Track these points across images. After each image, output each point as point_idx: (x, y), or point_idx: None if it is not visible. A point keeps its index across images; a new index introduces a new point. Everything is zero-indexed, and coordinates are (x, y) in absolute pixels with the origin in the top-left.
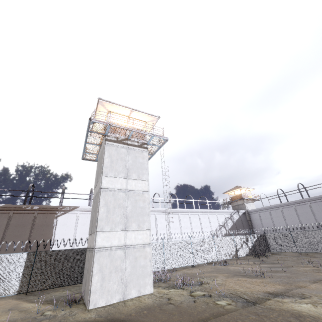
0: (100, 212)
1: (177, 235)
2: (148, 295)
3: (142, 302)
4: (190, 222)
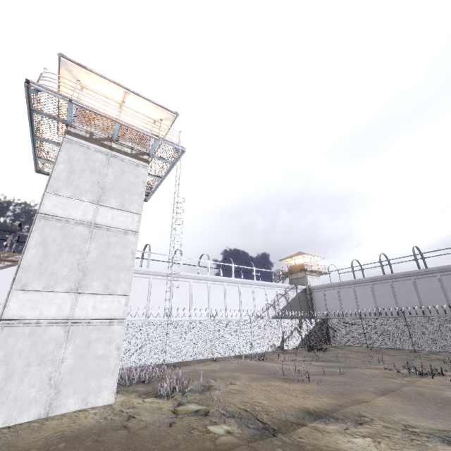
0: (28, 254)
1: (194, 312)
2: (101, 407)
3: (78, 422)
4: (225, 296)
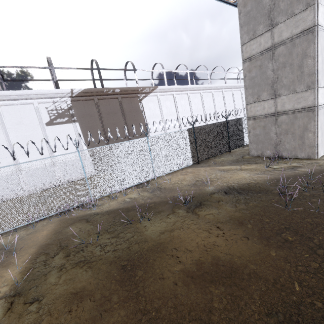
0: (319, 62)
1: None
2: None
3: None
4: None
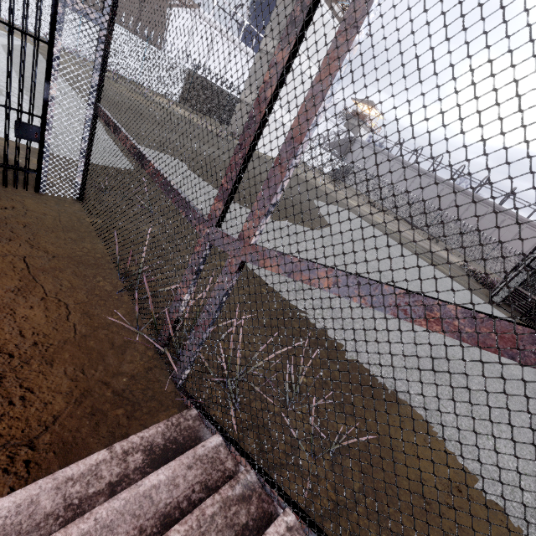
0: None
1: None
2: None
3: None
4: None
